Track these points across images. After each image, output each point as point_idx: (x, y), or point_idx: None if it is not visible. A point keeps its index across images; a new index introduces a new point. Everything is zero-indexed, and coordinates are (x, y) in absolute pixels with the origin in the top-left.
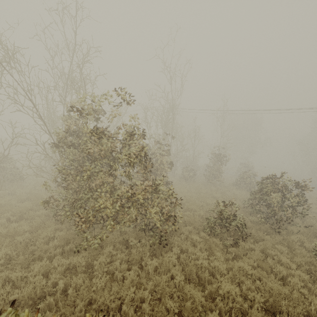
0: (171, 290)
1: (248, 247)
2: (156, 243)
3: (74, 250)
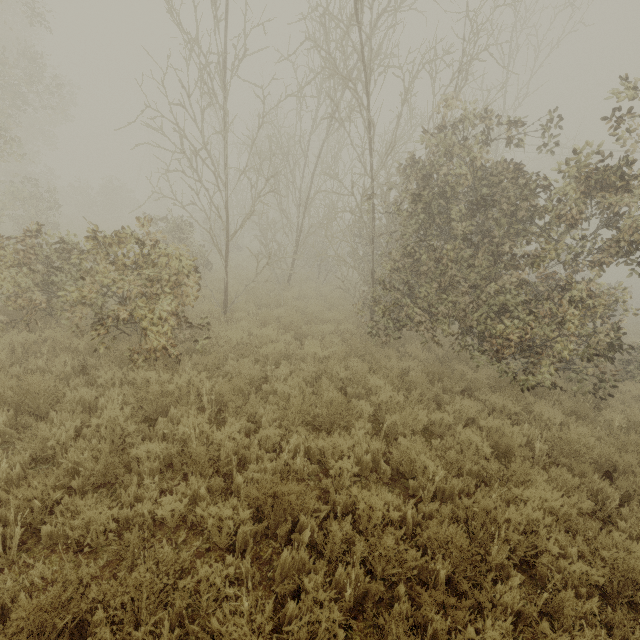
0: None
1: None
2: (586, 391)
3: (453, 392)
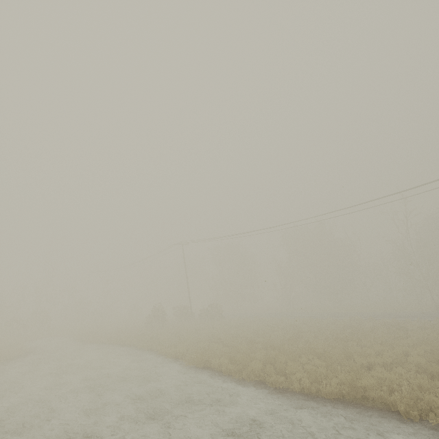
0: None
1: None
2: None
3: None
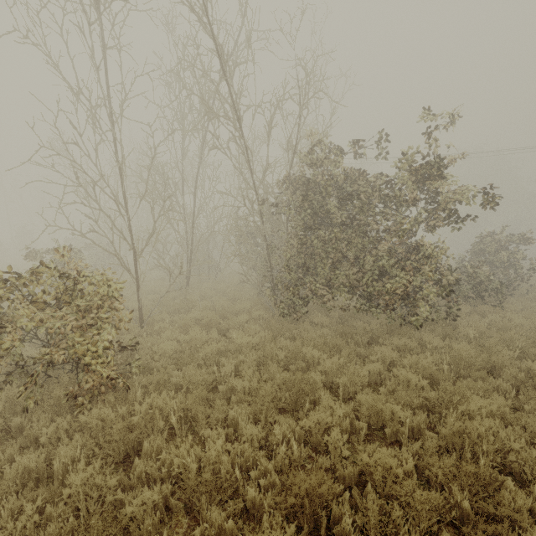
0: (532, 340)
1: (516, 308)
2: (442, 318)
3: (363, 344)
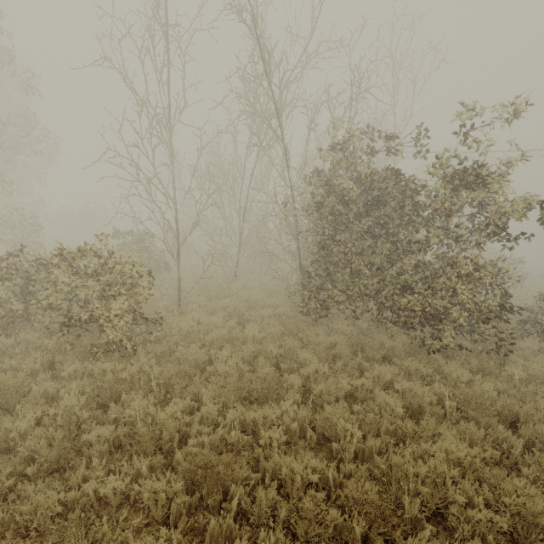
0: None
1: None
2: (490, 350)
3: (375, 360)
